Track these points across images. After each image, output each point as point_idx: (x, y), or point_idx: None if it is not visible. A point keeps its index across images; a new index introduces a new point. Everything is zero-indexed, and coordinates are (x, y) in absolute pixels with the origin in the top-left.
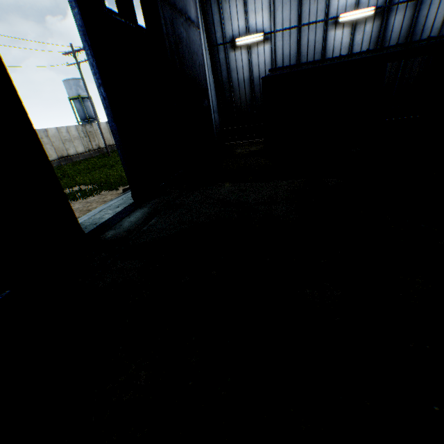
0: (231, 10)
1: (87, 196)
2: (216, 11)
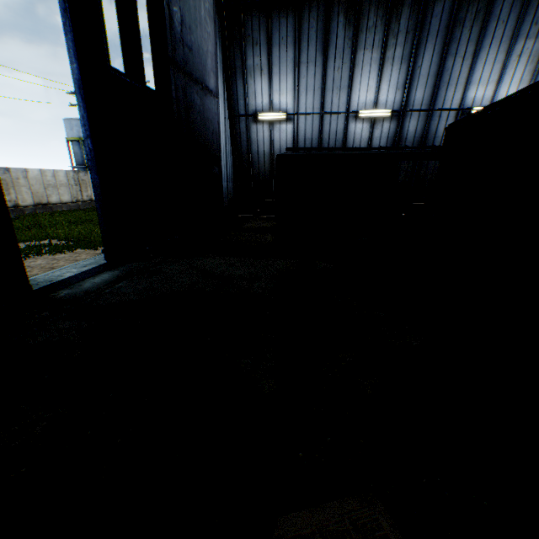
0: (256, 86)
1: (56, 252)
2: (240, 84)
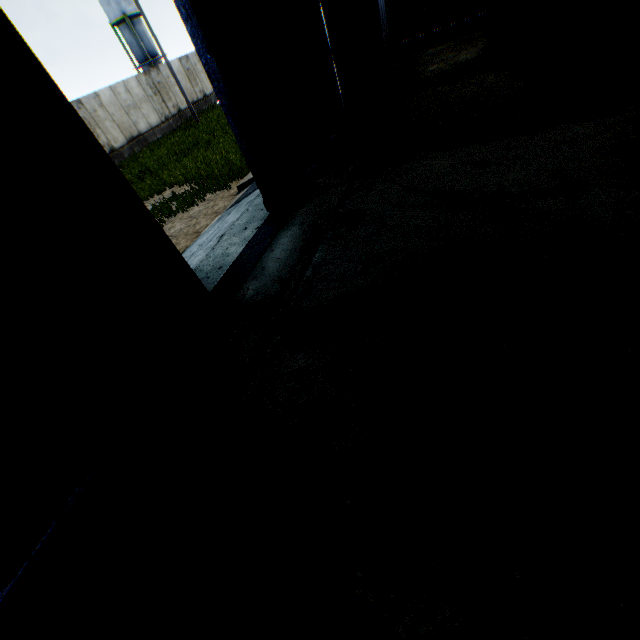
0: None
1: (187, 207)
2: None
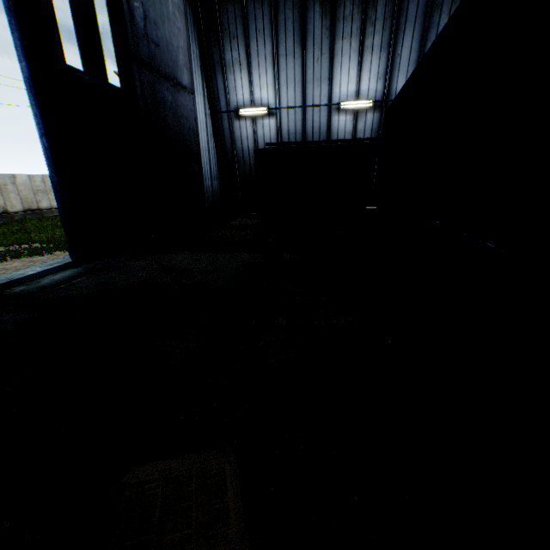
0: (236, 81)
1: (34, 255)
2: (220, 80)
